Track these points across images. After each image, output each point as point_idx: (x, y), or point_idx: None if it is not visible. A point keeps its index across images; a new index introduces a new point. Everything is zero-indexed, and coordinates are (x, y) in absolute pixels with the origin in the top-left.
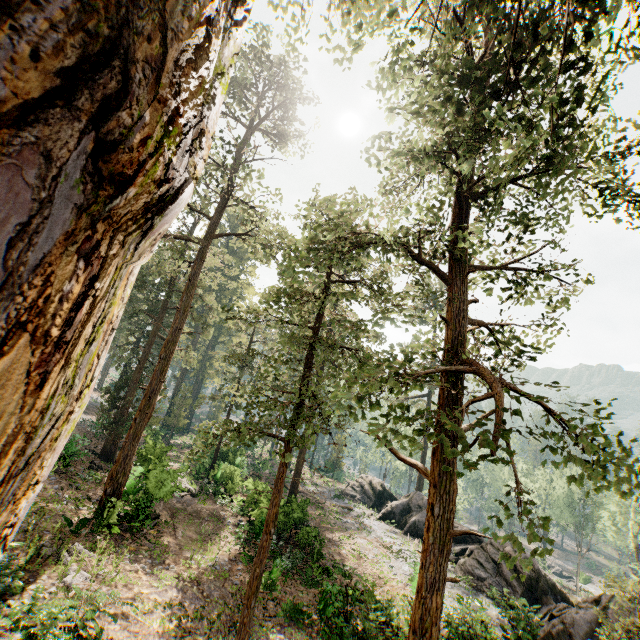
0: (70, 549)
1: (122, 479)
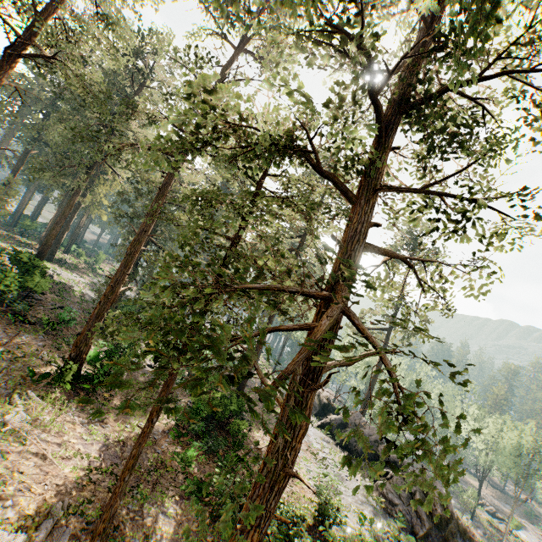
0: (23, 394)
1: (84, 348)
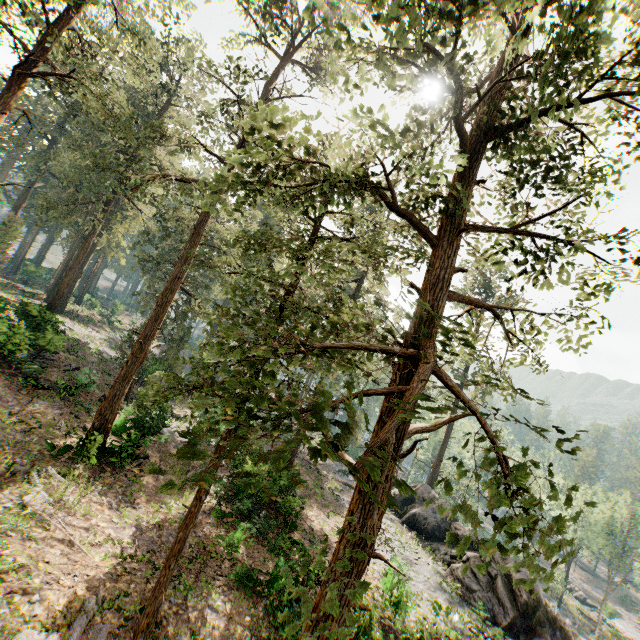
0: (42, 471)
1: (109, 416)
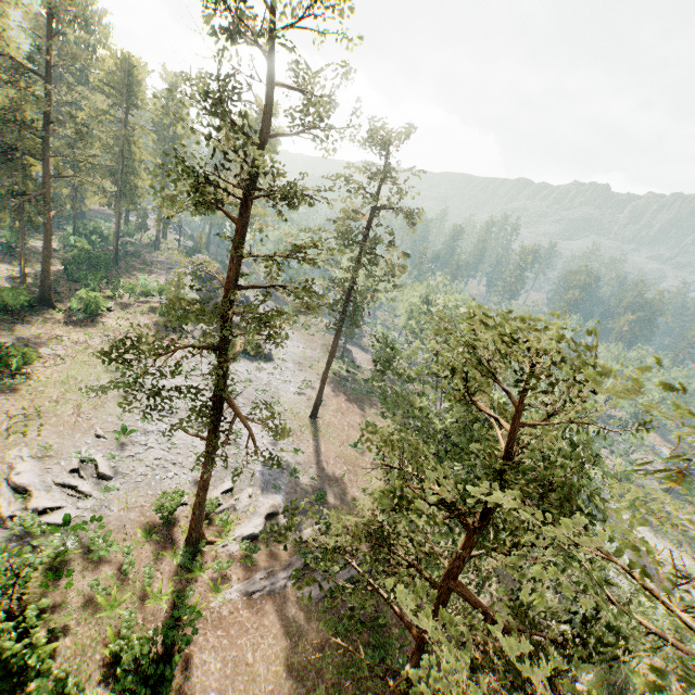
0: None
1: None
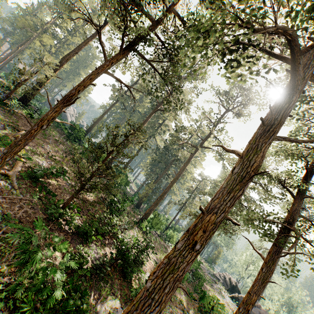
0: (135, 227)
1: (148, 215)
